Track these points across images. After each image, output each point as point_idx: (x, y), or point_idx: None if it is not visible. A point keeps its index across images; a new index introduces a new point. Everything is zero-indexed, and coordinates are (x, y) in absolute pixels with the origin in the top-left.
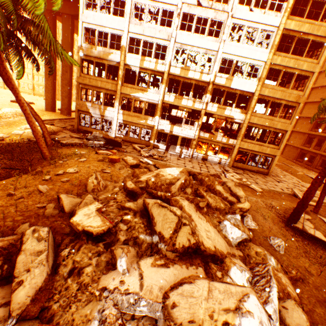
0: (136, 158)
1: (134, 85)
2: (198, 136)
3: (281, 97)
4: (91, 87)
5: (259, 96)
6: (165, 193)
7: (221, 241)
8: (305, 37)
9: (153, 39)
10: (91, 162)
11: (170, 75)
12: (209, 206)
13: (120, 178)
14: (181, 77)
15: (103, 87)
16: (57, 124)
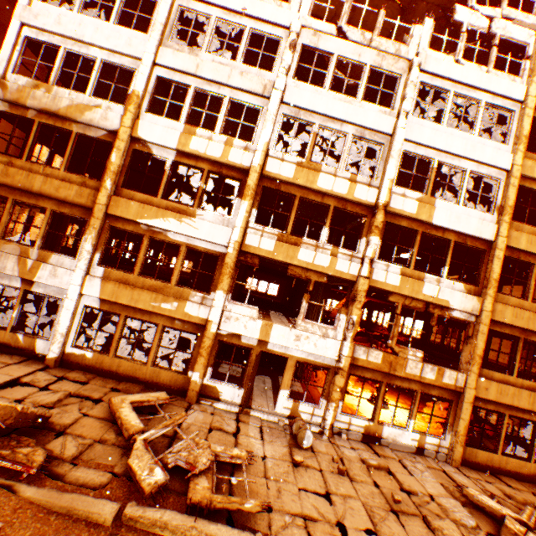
0: (75, 535)
1: (154, 197)
2: (351, 358)
3: None
4: (10, 190)
5: (504, 249)
6: None
7: None
8: None
9: (223, 89)
10: None
11: (267, 179)
12: None
13: None
14: (296, 187)
15: (48, 192)
16: None
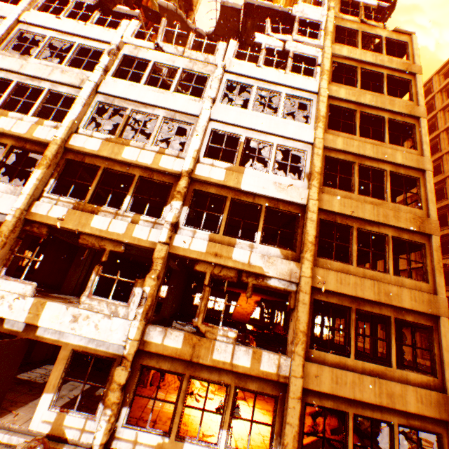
0: None
1: None
2: (143, 342)
3: (378, 217)
4: None
5: (319, 213)
6: None
7: None
8: (374, 114)
9: (45, 83)
10: None
11: (73, 153)
12: None
13: None
14: (102, 159)
15: None
16: None
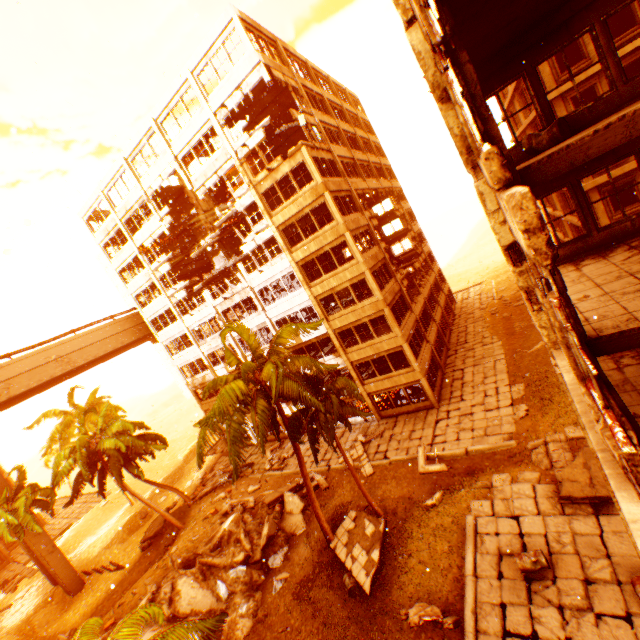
0: (255, 480)
1: None
2: None
3: (357, 317)
4: None
5: (335, 330)
6: (183, 570)
7: (208, 600)
8: (322, 252)
9: (220, 345)
10: (196, 526)
11: None
12: (218, 566)
13: (203, 540)
14: None
15: None
16: (219, 448)
